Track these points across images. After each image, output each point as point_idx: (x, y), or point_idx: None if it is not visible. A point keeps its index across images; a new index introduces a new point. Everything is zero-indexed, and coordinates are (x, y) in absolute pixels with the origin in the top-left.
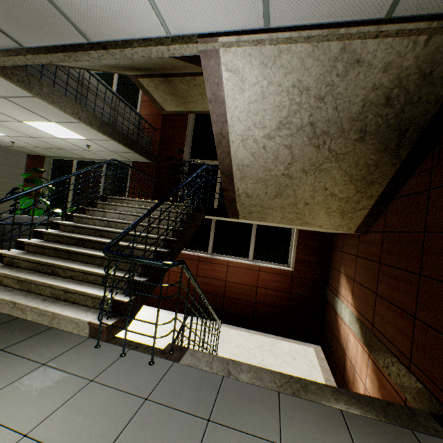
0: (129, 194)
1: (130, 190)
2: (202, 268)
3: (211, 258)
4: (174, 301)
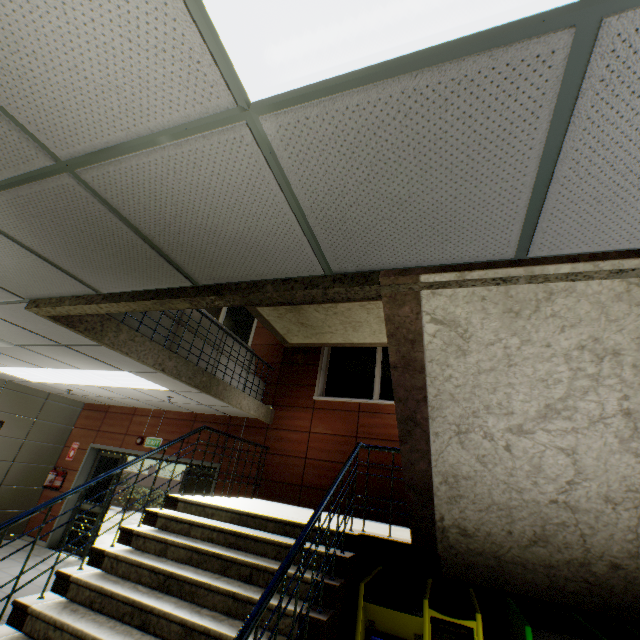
0: (256, 329)
1: (258, 324)
2: (365, 423)
3: (380, 405)
4: (317, 487)
